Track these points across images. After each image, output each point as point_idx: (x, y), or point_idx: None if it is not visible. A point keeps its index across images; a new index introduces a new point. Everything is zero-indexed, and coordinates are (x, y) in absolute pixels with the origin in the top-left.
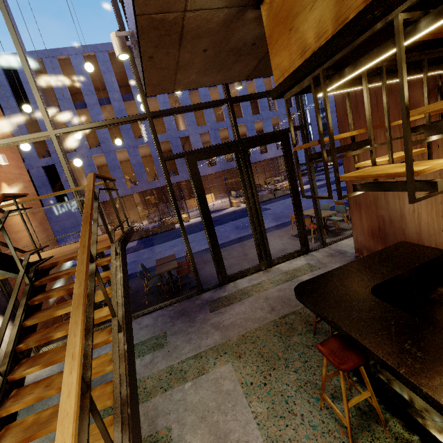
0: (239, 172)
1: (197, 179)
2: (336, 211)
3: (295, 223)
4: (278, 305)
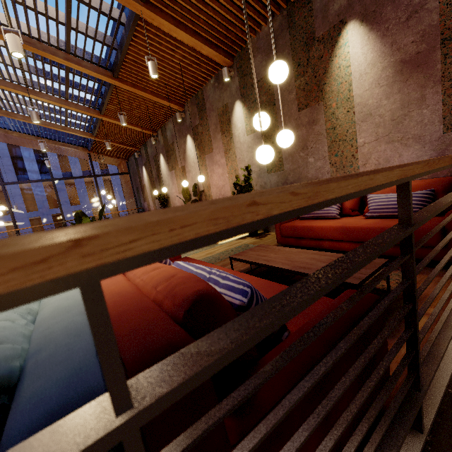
0: None
1: None
2: None
3: None
4: None
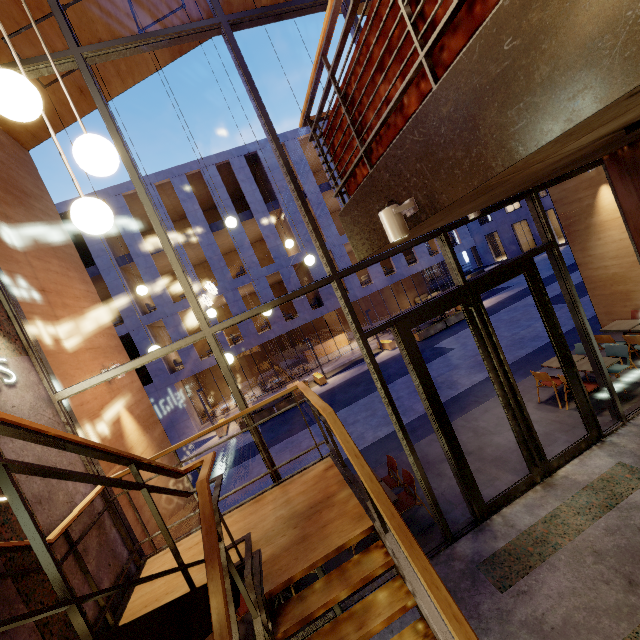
0: (473, 332)
1: (416, 356)
2: (608, 355)
3: (542, 382)
4: (635, 571)
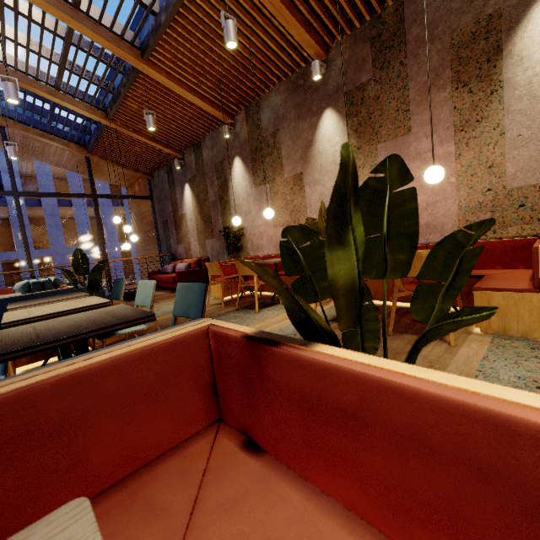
0: None
1: None
2: None
3: None
4: None
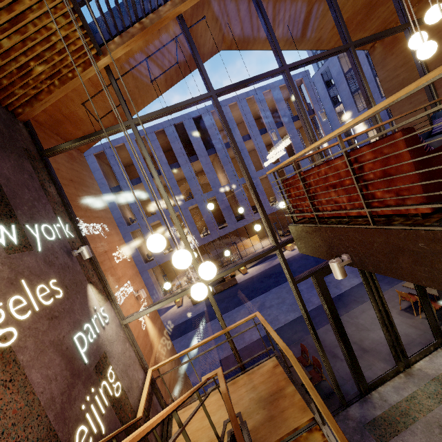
0: (362, 278)
1: (326, 294)
2: None
3: (403, 296)
4: None
